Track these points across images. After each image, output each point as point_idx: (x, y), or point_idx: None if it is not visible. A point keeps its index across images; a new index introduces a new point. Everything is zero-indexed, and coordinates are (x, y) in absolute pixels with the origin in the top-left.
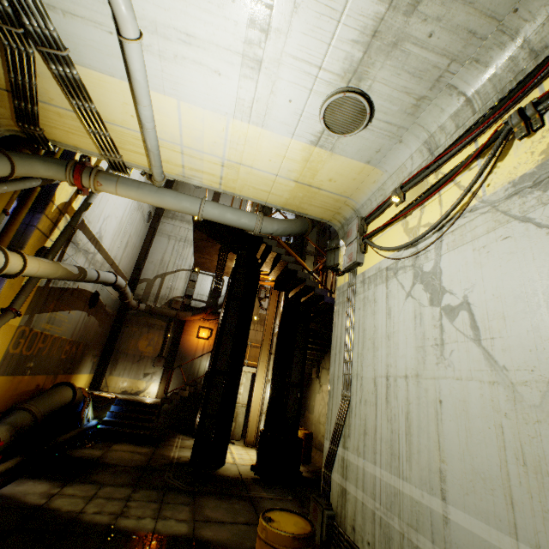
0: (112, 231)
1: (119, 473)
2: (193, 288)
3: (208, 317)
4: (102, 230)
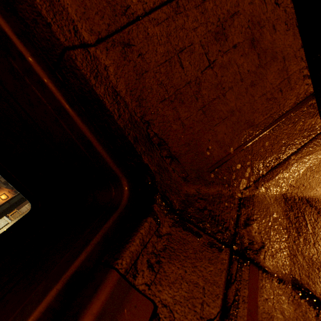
0: None
1: None
2: None
3: (12, 192)
4: None
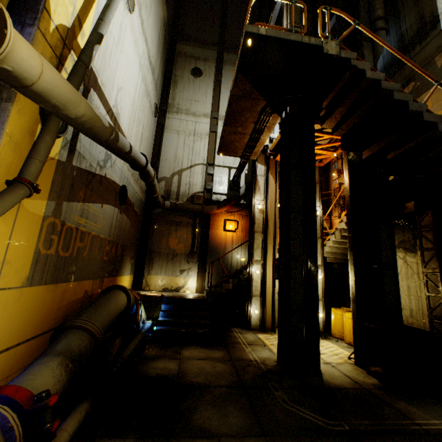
0: (127, 112)
1: (221, 402)
2: (211, 182)
3: (231, 210)
4: (118, 105)
